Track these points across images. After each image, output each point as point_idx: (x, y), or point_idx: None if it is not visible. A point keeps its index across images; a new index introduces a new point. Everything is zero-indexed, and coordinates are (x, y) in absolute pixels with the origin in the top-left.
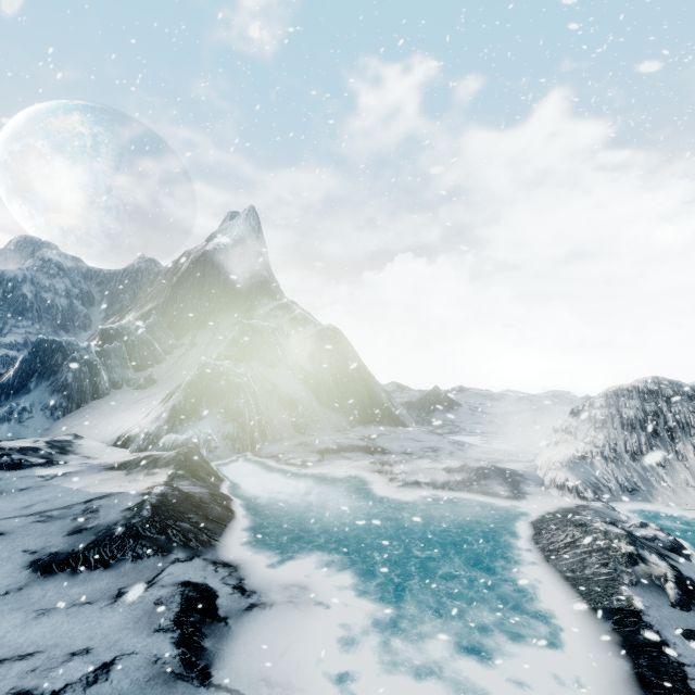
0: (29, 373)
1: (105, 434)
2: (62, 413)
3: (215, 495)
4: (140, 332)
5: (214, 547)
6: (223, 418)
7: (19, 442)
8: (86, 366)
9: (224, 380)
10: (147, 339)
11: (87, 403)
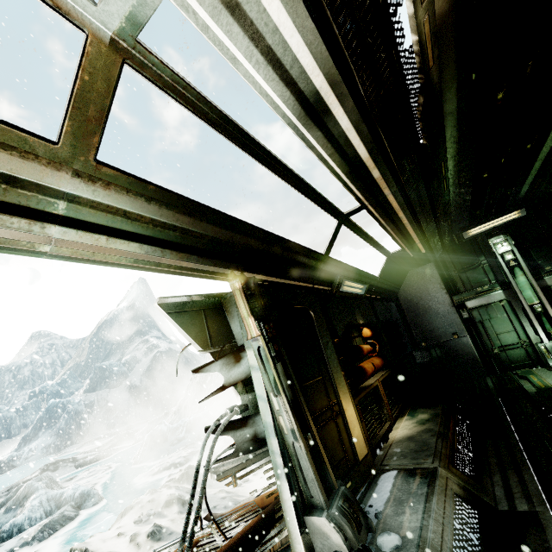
0: None
1: None
2: None
3: None
4: (53, 387)
5: None
6: (50, 435)
7: None
8: (5, 421)
9: (61, 410)
10: (57, 390)
11: (2, 444)
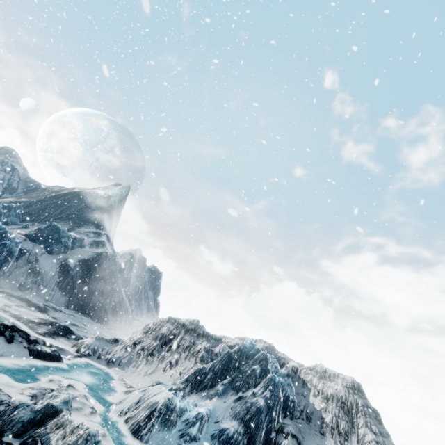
0: None
1: None
2: None
3: None
4: None
5: None
6: None
7: None
8: None
9: None
10: None
11: None
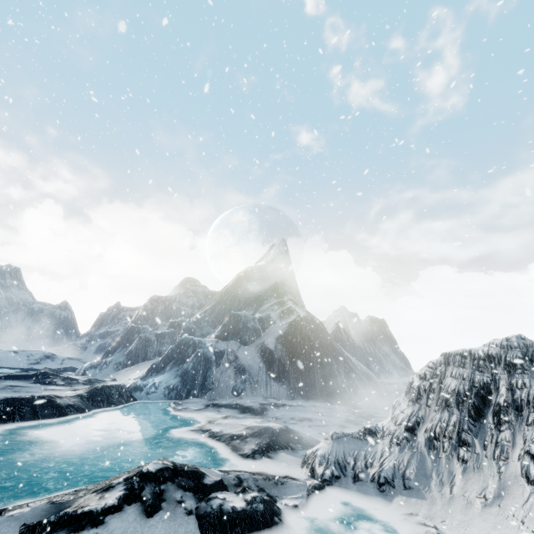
0: (121, 344)
1: (125, 380)
2: (122, 367)
3: (72, 407)
4: (189, 323)
5: (3, 423)
6: (176, 374)
7: (77, 376)
8: (146, 341)
9: (191, 349)
10: (192, 327)
11: (138, 363)
